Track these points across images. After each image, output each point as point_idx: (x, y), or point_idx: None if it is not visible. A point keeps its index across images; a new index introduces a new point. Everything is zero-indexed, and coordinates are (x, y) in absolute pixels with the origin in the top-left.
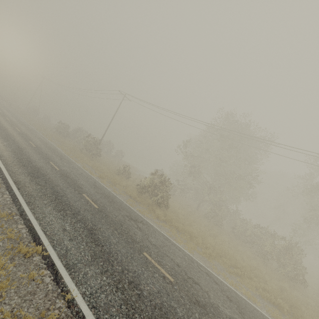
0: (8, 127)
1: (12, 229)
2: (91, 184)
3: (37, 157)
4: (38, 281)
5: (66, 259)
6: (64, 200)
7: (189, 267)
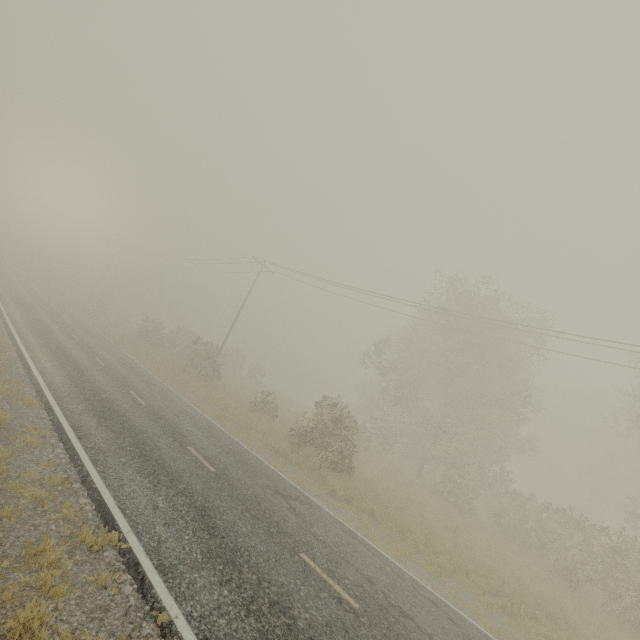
0: (60, 335)
1: (70, 503)
2: (203, 429)
3: (108, 383)
4: (113, 590)
5: (159, 556)
6: (154, 456)
7: (393, 587)
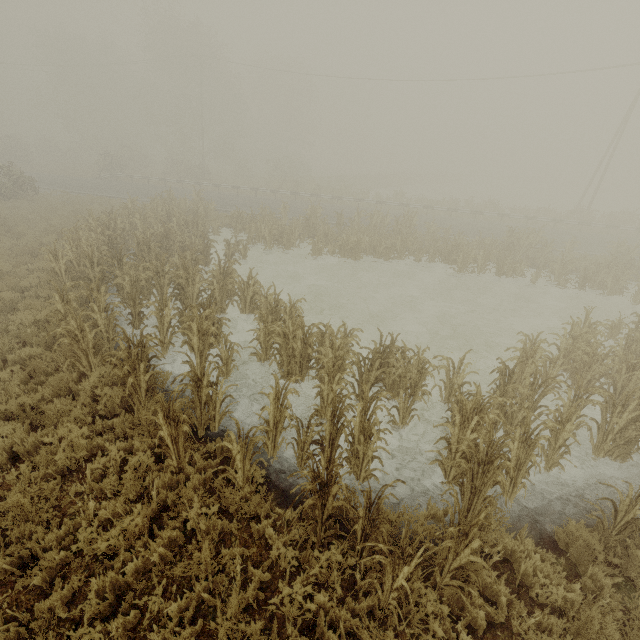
0: None
1: None
2: None
3: None
4: None
5: None
6: None
7: None
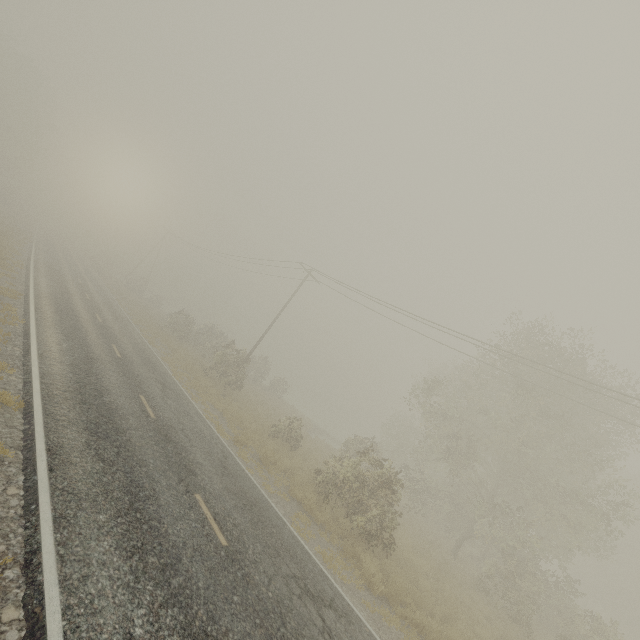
0: (82, 313)
1: None
2: (217, 461)
3: (117, 381)
4: None
5: None
6: (148, 512)
7: None
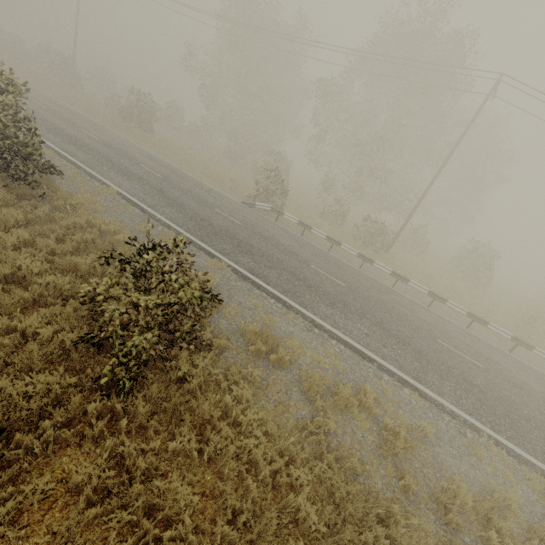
0: None
1: None
2: (50, 100)
3: None
4: None
5: None
6: None
7: (127, 146)
